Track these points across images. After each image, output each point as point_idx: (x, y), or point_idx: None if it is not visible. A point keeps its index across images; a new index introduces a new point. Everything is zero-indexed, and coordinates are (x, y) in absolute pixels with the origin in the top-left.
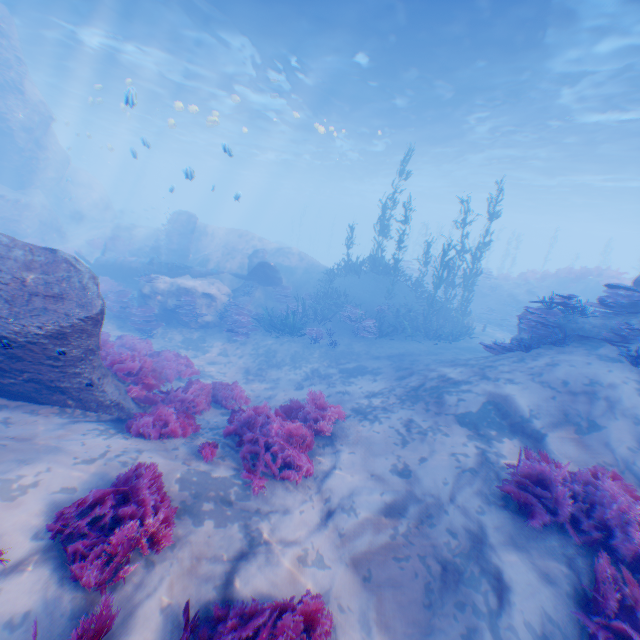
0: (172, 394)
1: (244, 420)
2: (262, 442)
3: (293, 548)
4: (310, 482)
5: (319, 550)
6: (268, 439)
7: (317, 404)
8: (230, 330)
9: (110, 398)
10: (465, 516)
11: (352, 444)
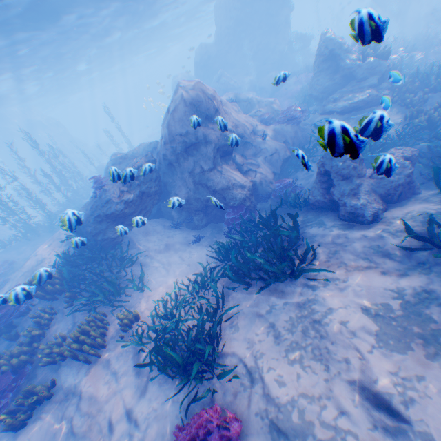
0: None
1: None
2: None
3: None
4: None
5: None
6: None
7: None
8: None
9: None
10: None
11: None
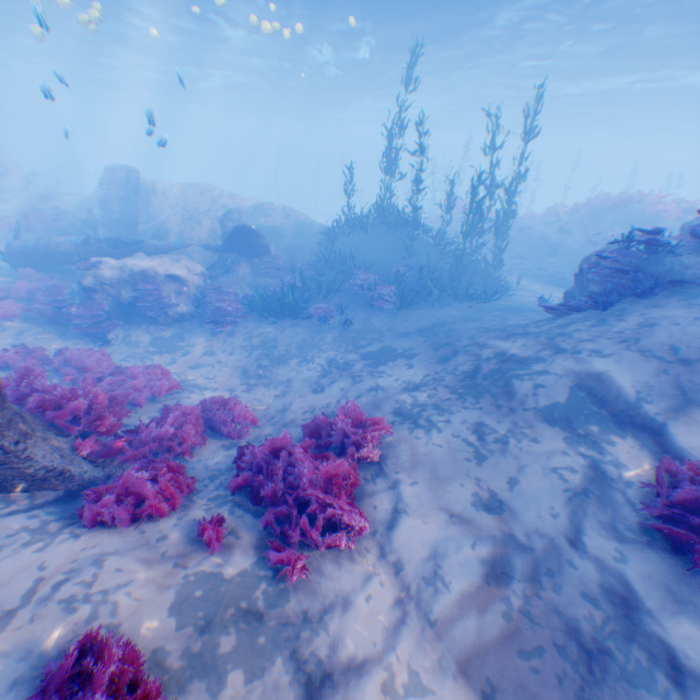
0: (146, 435)
1: (258, 464)
2: (293, 503)
3: (373, 674)
4: (369, 543)
5: (411, 664)
6: (300, 494)
7: (351, 417)
8: (213, 322)
9: (44, 467)
10: (602, 569)
11: (410, 469)
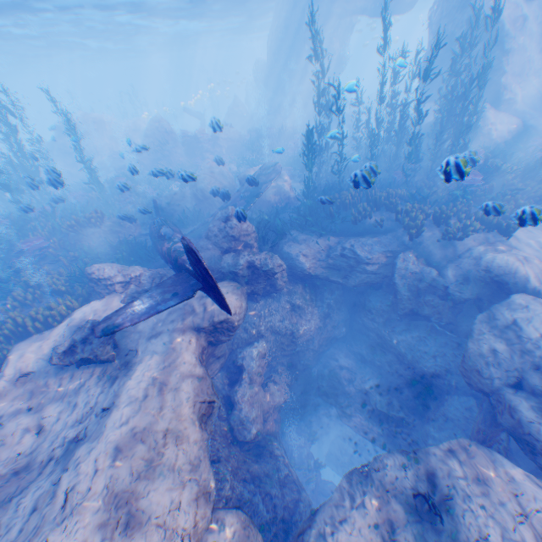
0: None
1: None
2: None
3: None
4: None
5: None
6: None
7: None
8: None
9: None
10: None
11: None
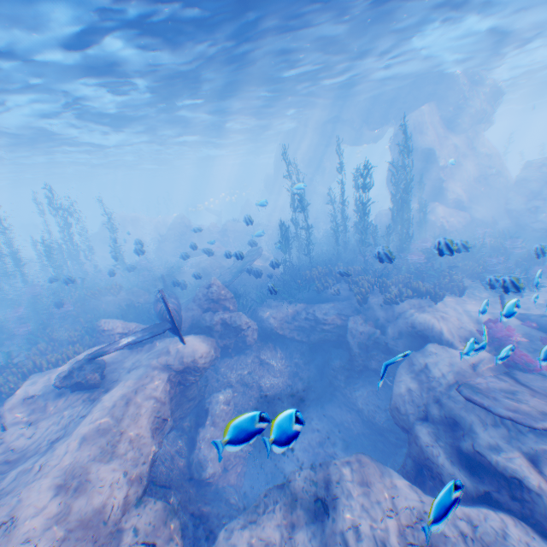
0: None
1: None
2: None
3: None
4: None
5: None
6: None
7: None
8: None
9: None
10: None
11: None
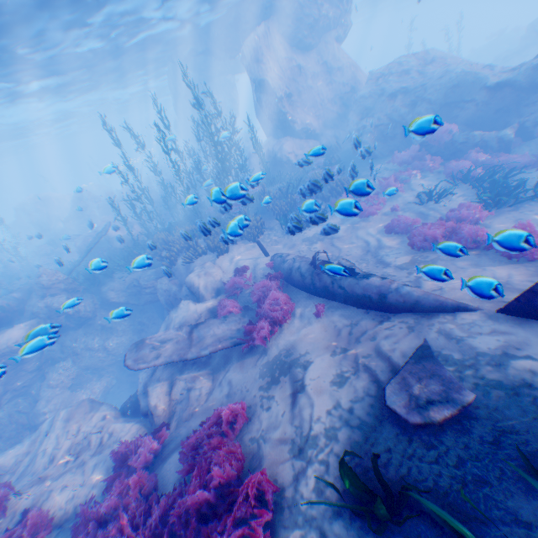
0: None
1: None
2: None
3: None
4: None
5: None
6: None
7: None
8: None
9: None
10: None
11: None
